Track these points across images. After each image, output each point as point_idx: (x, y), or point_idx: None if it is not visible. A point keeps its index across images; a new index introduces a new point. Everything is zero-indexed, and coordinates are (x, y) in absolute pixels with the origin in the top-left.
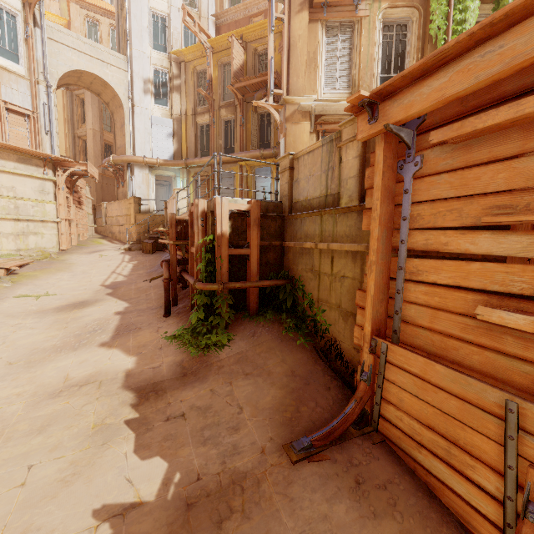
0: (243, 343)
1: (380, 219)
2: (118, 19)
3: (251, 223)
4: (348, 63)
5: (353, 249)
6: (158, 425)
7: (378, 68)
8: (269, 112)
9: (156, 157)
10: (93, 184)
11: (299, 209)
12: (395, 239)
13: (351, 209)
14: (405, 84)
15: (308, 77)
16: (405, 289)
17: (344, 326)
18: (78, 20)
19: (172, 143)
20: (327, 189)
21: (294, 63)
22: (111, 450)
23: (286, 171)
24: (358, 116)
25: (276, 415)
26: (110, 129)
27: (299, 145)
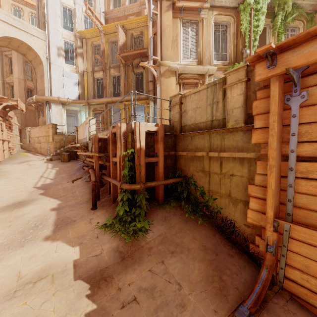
0: (160, 226)
1: (276, 135)
2: (38, 7)
3: (159, 139)
4: (195, 44)
5: (242, 156)
6: (117, 314)
7: (213, 48)
8: (141, 72)
9: (67, 97)
10: (18, 115)
11: (188, 129)
12: (284, 148)
13: (238, 129)
14: (303, 40)
15: (173, 50)
16: (296, 183)
17: (234, 209)
18: (6, 6)
19: (77, 89)
20: (212, 116)
21: (164, 41)
22: None
23: (177, 105)
24: (255, 64)
25: (208, 287)
26: (31, 79)
27: (169, 91)
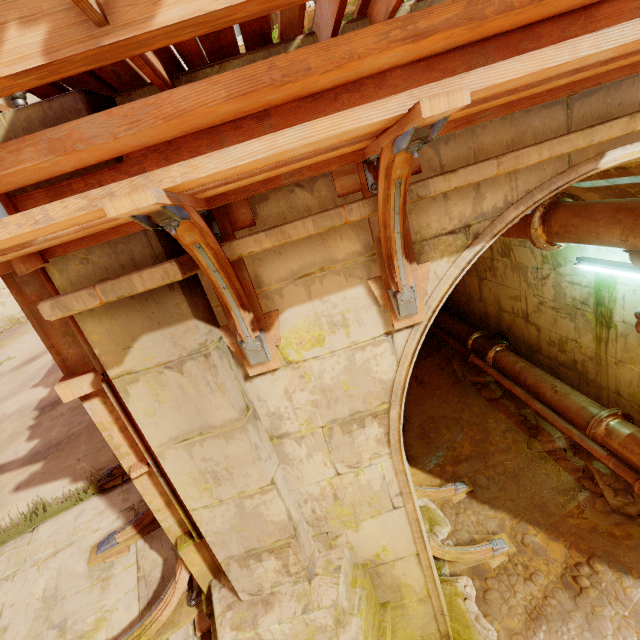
0: None
1: None
2: None
3: None
4: None
5: None
6: (45, 424)
7: None
8: None
9: None
10: None
11: None
12: None
13: None
14: None
15: None
16: None
17: None
18: None
19: None
20: None
21: None
22: (15, 443)
23: None
24: None
25: None
26: None
27: None
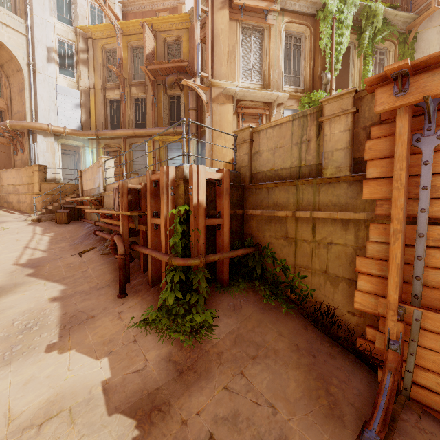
0: (229, 319)
1: (404, 189)
2: None
3: (224, 192)
4: (259, 60)
5: (348, 217)
6: None
7: (283, 68)
8: (178, 95)
9: (62, 126)
10: None
11: (263, 179)
12: (410, 207)
13: (340, 179)
14: None
15: (229, 66)
16: (428, 255)
17: (333, 291)
18: None
19: (80, 113)
20: (301, 161)
21: (217, 52)
22: None
23: (245, 143)
24: (376, 88)
25: (314, 406)
26: (0, 94)
27: (224, 124)
